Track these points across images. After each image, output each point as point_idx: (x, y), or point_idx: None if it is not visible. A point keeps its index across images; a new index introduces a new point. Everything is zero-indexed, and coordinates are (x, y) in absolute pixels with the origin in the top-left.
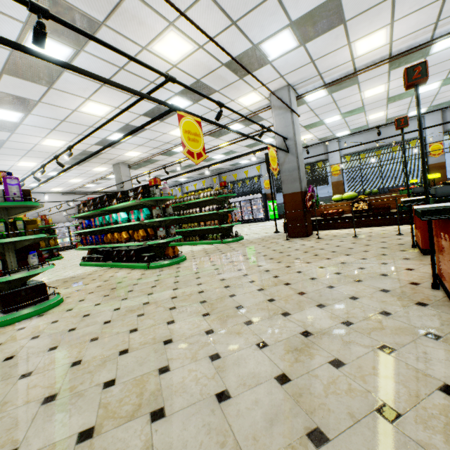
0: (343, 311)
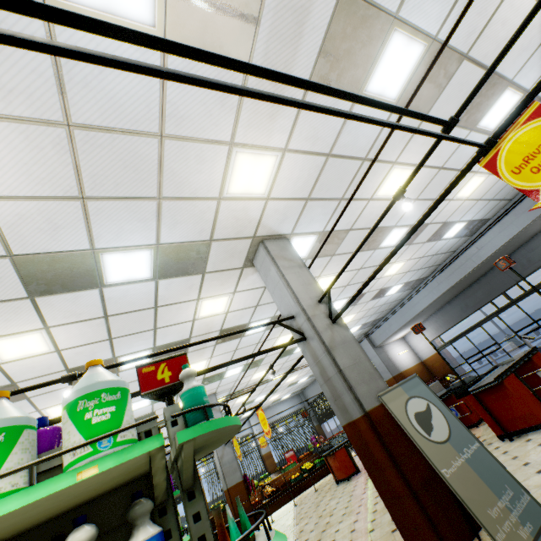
0: (372, 487)
